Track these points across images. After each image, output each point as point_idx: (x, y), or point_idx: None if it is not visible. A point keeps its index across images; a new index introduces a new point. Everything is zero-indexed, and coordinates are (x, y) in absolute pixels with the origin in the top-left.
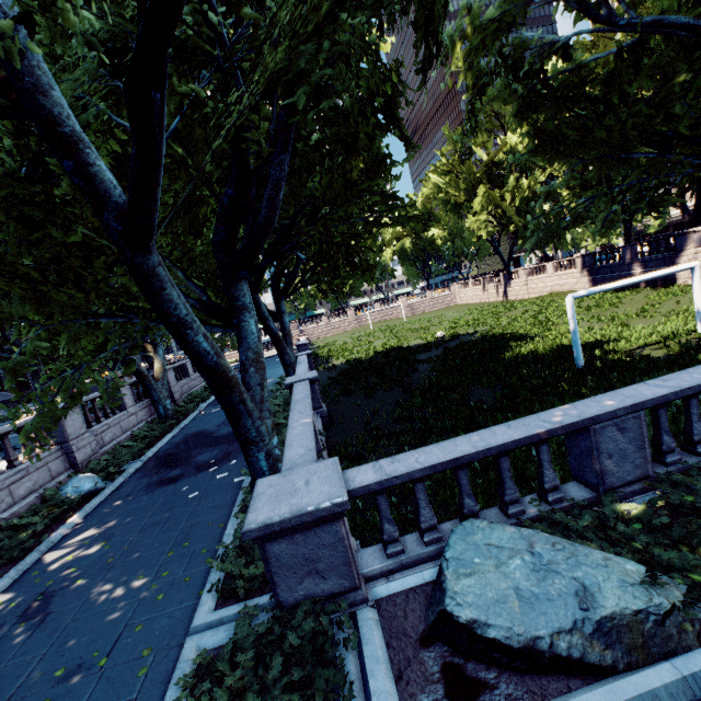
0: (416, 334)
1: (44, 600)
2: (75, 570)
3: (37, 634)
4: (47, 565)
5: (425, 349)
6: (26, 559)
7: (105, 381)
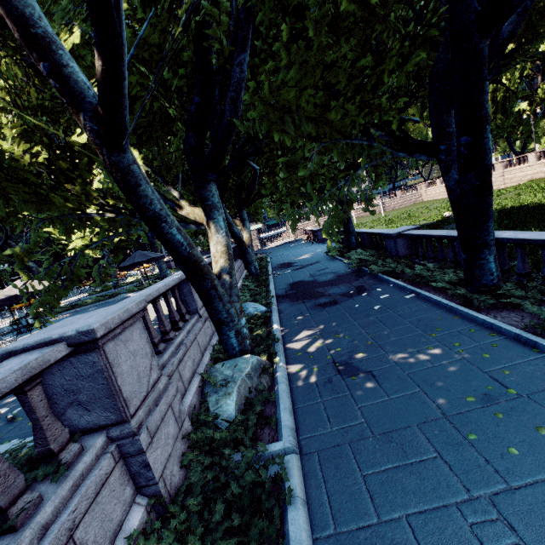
0: (409, 220)
1: (345, 365)
2: (340, 349)
3: (385, 381)
4: (302, 350)
5: (442, 225)
6: (278, 346)
7: (363, 193)
